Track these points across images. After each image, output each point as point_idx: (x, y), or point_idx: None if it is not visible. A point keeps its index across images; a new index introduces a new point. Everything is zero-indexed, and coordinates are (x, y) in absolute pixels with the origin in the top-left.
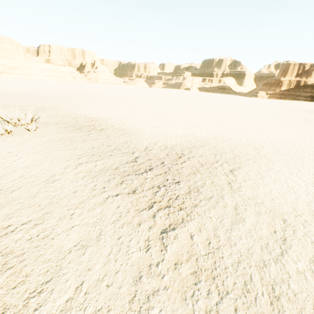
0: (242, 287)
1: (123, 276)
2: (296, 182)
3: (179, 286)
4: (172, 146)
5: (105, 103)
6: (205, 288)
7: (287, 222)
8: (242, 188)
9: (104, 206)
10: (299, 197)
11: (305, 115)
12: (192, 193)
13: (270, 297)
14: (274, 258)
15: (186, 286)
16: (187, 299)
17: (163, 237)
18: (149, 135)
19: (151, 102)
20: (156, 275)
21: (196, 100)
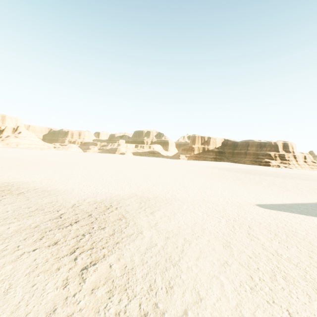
0: (147, 288)
1: (35, 315)
2: (196, 213)
3: (94, 304)
4: (102, 201)
5: (28, 167)
6: (118, 298)
7: (186, 239)
8: (158, 223)
9: (17, 263)
10: (197, 222)
11: (210, 170)
12: (116, 234)
13: (167, 288)
14: (174, 264)
15: (100, 302)
16: (100, 311)
17: (83, 272)
18: (78, 193)
19: (84, 165)
20: (72, 304)
21: (130, 163)
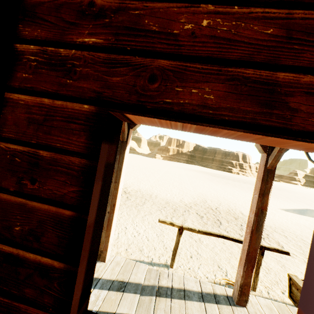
0: None
1: None
2: None
3: None
4: (195, 202)
5: None
6: None
7: (291, 232)
8: None
9: None
10: (276, 222)
11: (199, 174)
12: None
13: None
14: None
15: None
16: None
17: None
18: (165, 194)
19: None
20: None
21: None
